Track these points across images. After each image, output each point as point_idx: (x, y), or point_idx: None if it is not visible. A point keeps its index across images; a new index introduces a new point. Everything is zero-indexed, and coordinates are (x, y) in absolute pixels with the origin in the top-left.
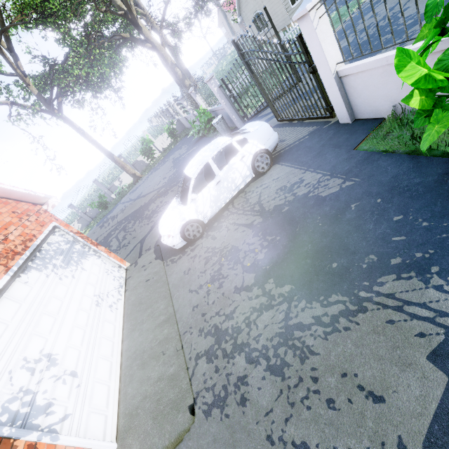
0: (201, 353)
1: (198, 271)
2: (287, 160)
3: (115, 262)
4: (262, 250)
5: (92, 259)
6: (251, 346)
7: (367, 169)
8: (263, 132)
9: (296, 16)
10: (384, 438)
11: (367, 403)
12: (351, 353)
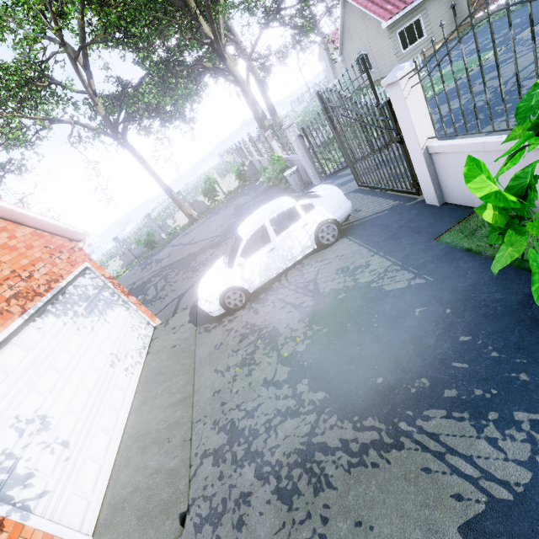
0: (209, 451)
1: (230, 348)
2: (357, 235)
3: (144, 317)
4: (304, 341)
5: (119, 310)
6: (265, 457)
7: (444, 268)
8: (334, 200)
9: (385, 82)
10: None
11: None
12: (373, 498)
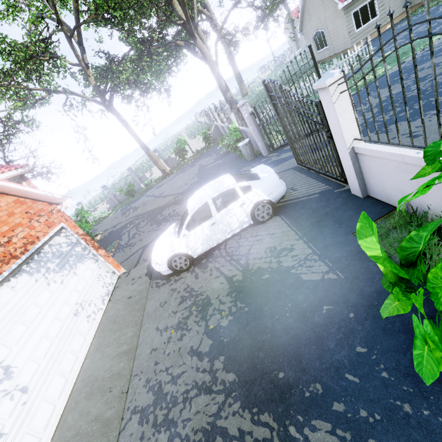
0: (138, 408)
1: (171, 308)
2: (288, 215)
3: (110, 267)
4: (228, 316)
5: (89, 263)
6: (177, 428)
7: (356, 267)
8: (269, 183)
9: (316, 86)
10: None
11: None
12: None
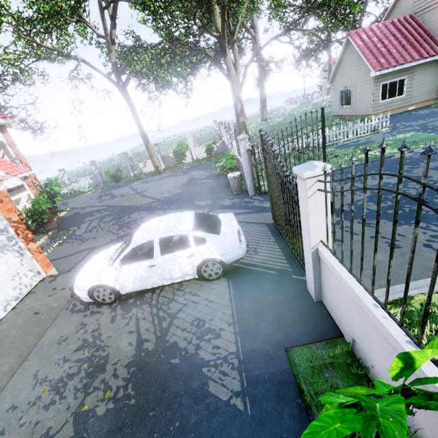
0: None
1: (65, 351)
2: (236, 284)
3: (36, 266)
4: (110, 402)
5: (9, 256)
6: None
7: (269, 405)
8: (227, 243)
9: (295, 170)
10: None
11: None
12: None
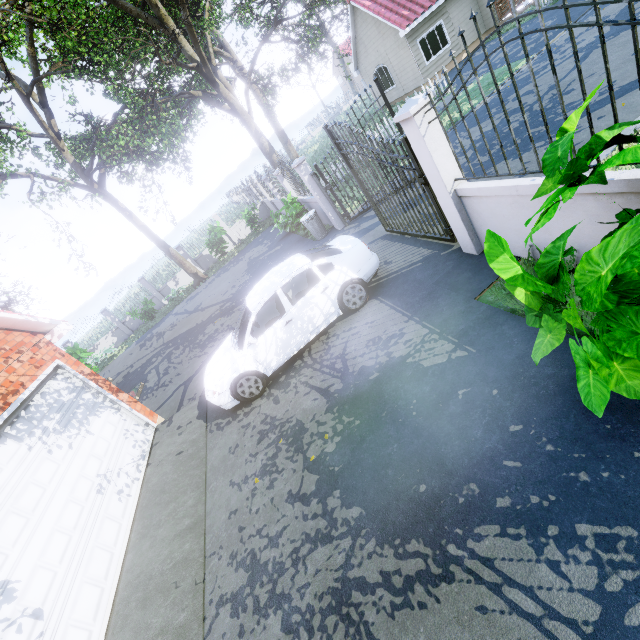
0: (227, 596)
1: (247, 451)
2: (388, 295)
3: (140, 417)
4: (334, 438)
5: (107, 414)
6: (293, 601)
7: (488, 336)
8: (356, 256)
9: (398, 118)
10: None
11: None
12: None
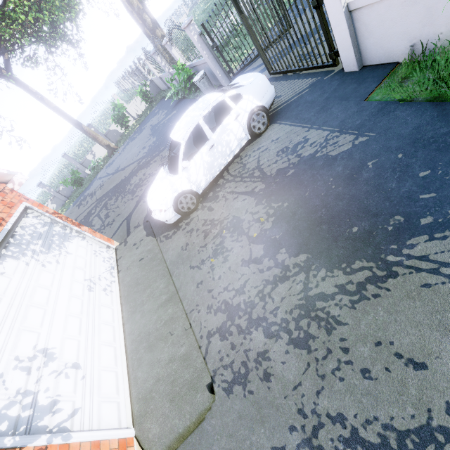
0: (213, 330)
1: (197, 245)
2: (286, 118)
3: (102, 242)
4: (269, 219)
5: (76, 241)
6: (269, 320)
7: (383, 121)
8: (259, 86)
9: None
10: (429, 405)
11: (408, 371)
12: (384, 321)
